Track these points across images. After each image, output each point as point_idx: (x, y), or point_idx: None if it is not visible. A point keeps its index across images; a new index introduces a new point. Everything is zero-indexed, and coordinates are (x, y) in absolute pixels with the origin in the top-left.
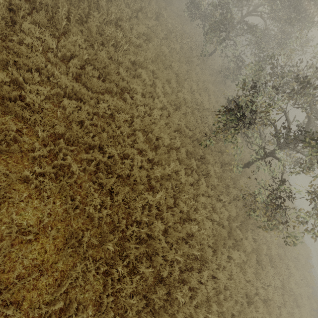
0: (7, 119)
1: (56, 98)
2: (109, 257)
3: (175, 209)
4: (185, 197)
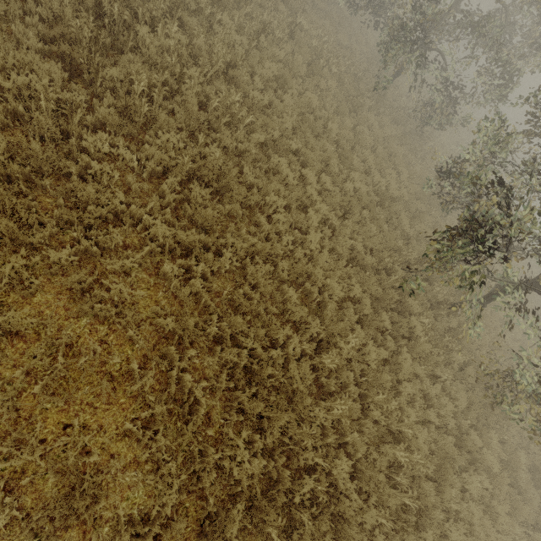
0: (83, 326)
1: (149, 258)
2: (269, 539)
3: (364, 421)
4: (381, 399)
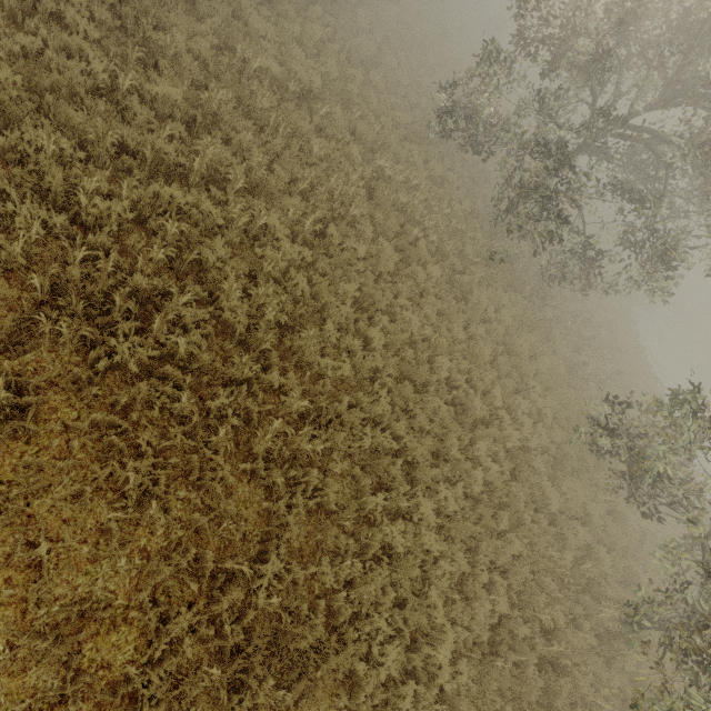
0: None
1: None
2: None
3: None
4: None
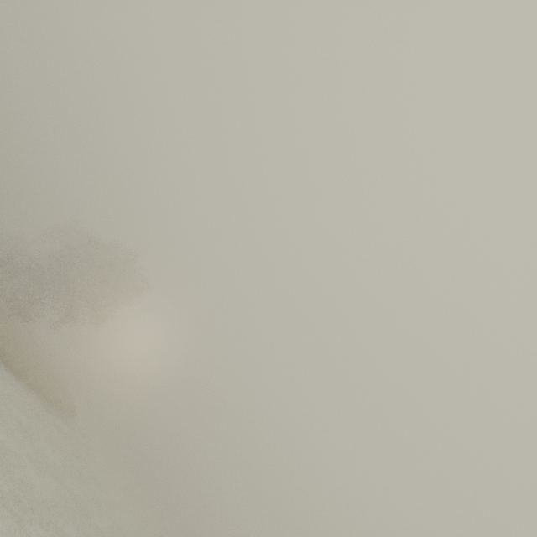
0: None
1: None
2: None
3: None
4: None
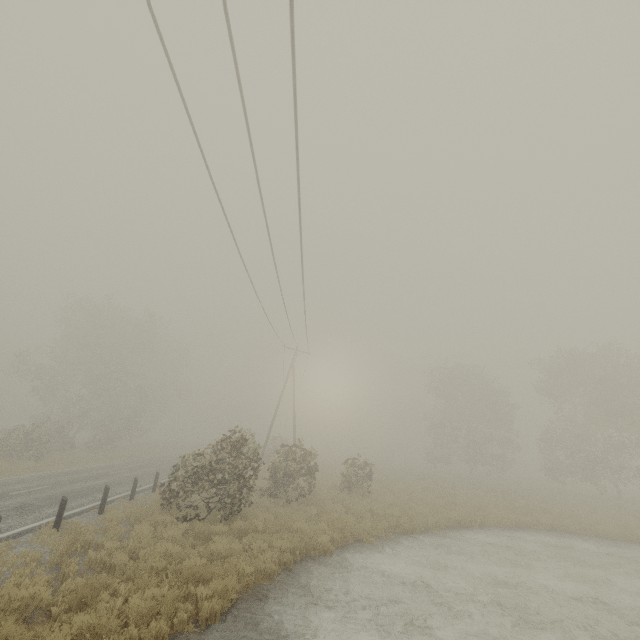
0: None
1: None
2: None
3: None
4: None
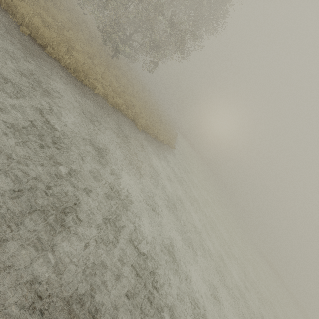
0: None
1: None
2: None
3: None
4: None
